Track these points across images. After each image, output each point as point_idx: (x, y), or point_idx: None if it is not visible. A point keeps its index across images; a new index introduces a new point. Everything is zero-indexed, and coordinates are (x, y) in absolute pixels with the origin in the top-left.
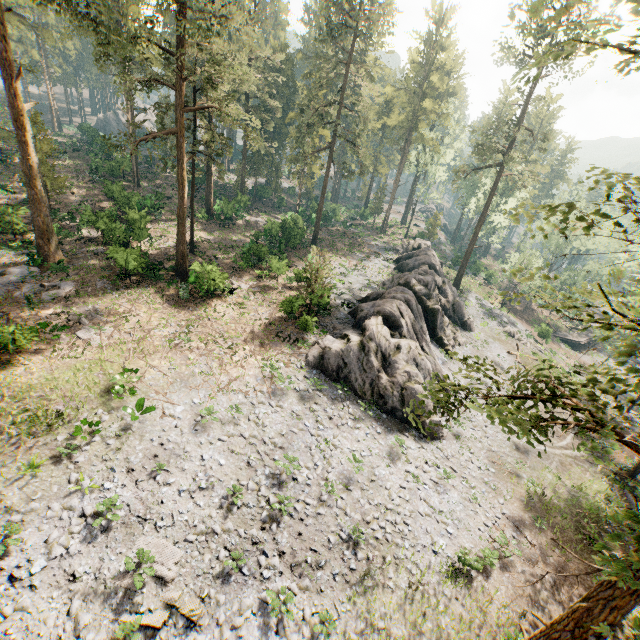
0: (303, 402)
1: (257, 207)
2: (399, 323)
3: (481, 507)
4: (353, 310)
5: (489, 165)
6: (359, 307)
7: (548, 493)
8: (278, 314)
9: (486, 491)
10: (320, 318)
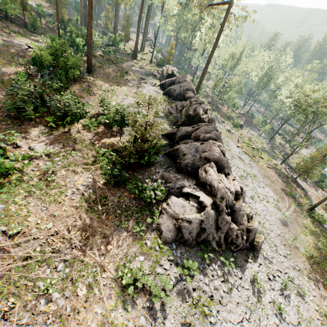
0: (184, 299)
1: (7, 26)
2: (224, 165)
3: (305, 294)
4: (171, 152)
5: (221, 2)
6: (179, 150)
7: (310, 251)
8: (102, 179)
9: (298, 276)
10: (145, 169)
